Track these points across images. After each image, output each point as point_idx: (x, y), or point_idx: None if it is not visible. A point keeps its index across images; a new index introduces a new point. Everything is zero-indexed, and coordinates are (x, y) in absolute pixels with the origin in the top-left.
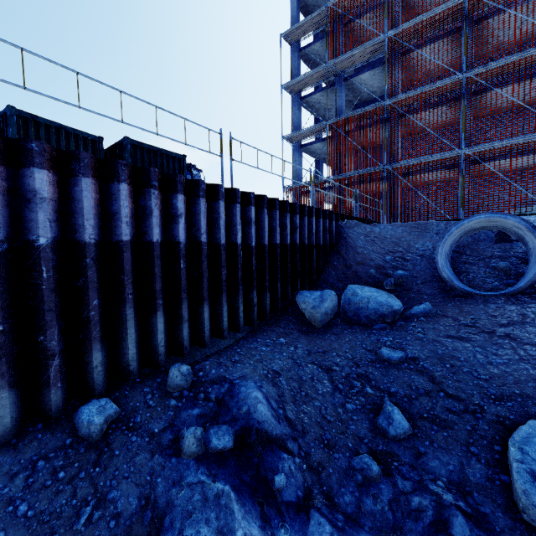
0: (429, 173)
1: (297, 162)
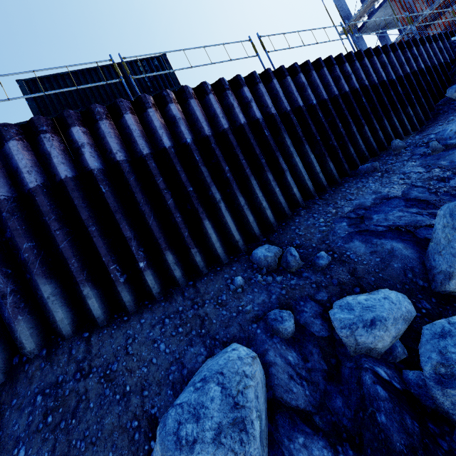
0: None
1: (361, 46)
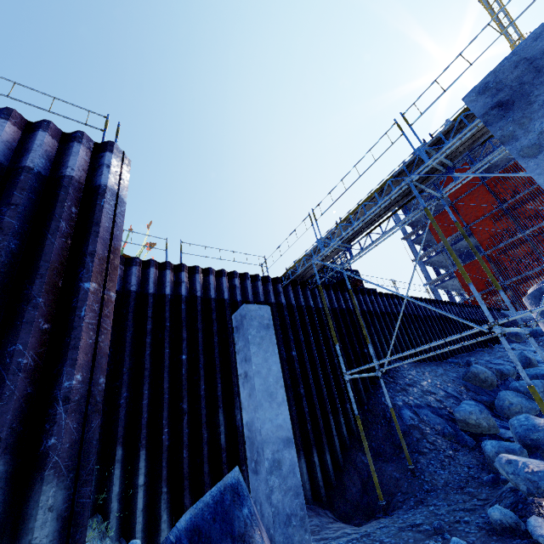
0: (535, 279)
1: (437, 295)
